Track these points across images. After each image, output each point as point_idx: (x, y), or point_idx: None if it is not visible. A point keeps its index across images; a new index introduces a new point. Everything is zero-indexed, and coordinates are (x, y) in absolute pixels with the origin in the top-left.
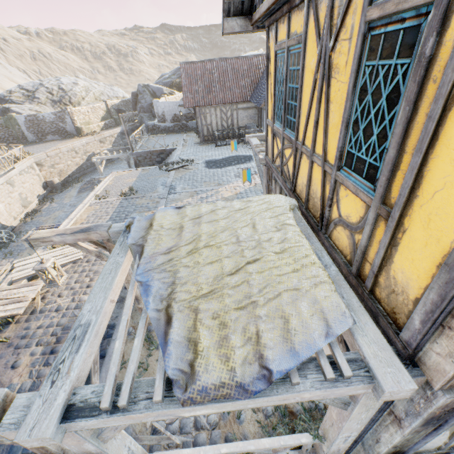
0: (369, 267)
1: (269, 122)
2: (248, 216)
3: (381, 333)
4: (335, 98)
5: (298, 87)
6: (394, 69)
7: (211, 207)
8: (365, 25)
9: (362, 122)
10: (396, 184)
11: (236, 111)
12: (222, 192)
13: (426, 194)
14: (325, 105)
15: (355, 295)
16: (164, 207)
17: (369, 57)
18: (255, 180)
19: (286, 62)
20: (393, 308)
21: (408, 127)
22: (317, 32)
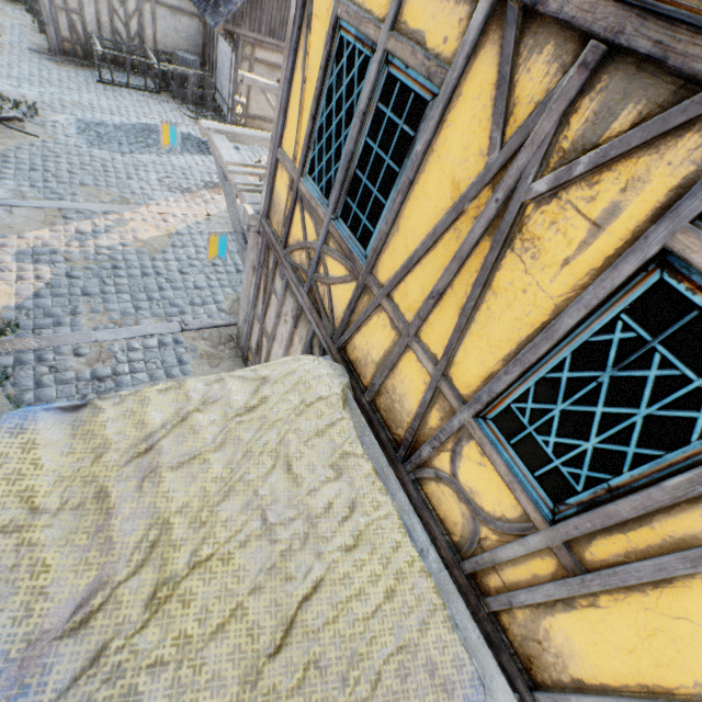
0: (500, 584)
1: (288, 162)
2: (272, 435)
3: (510, 689)
4: (507, 295)
5: (398, 171)
6: (694, 393)
7: (173, 404)
8: (659, 248)
9: (566, 397)
10: (607, 543)
11: (152, 6)
12: (134, 225)
13: (666, 606)
14: (479, 288)
15: (469, 613)
16: (20, 409)
17: (637, 311)
18: (207, 205)
19: (374, 81)
20: (530, 655)
21: (678, 502)
22: (502, 115)
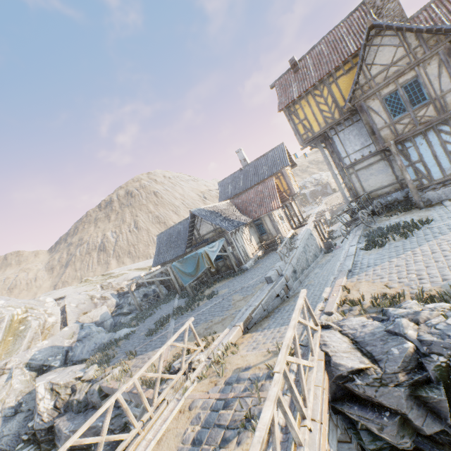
0: None
1: None
2: None
3: None
4: None
5: None
6: None
7: None
8: None
9: None
10: None
11: None
12: None
13: None
14: None
15: None
16: None
17: None
18: None
19: None
20: None
21: None
22: None
